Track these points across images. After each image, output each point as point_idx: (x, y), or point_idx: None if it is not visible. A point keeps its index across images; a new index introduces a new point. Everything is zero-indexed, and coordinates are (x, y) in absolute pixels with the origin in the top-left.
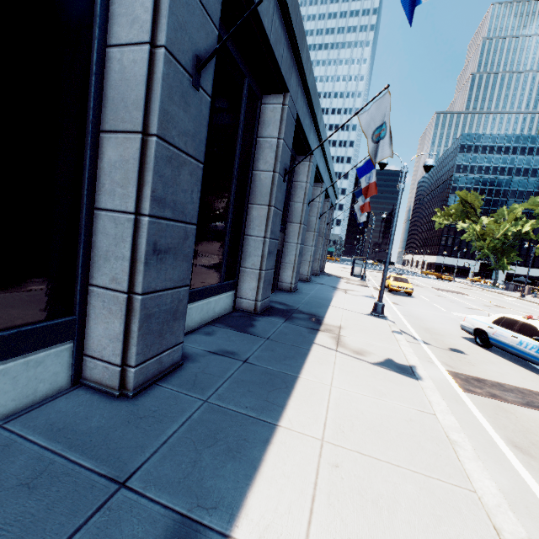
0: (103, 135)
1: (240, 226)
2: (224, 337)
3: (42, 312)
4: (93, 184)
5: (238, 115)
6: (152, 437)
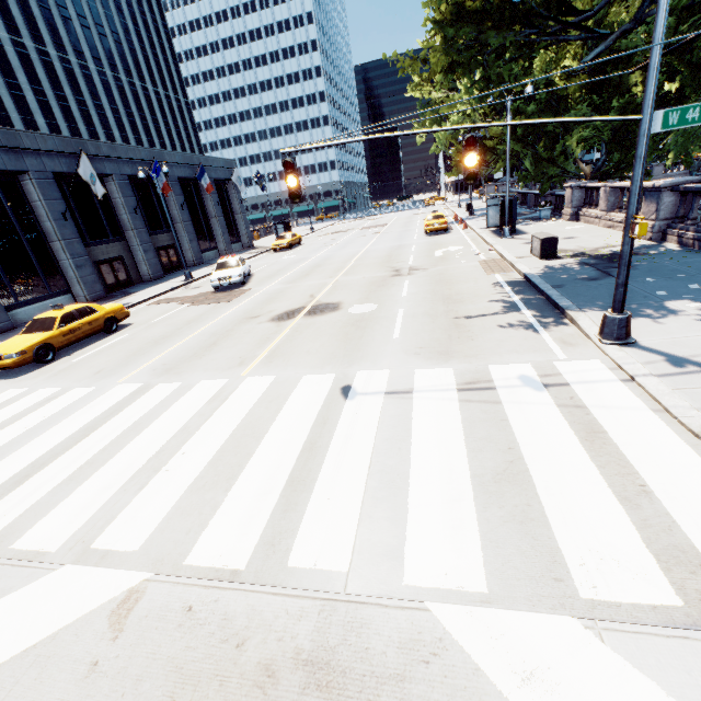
0: None
1: (51, 258)
2: None
3: None
4: None
5: (2, 203)
6: None
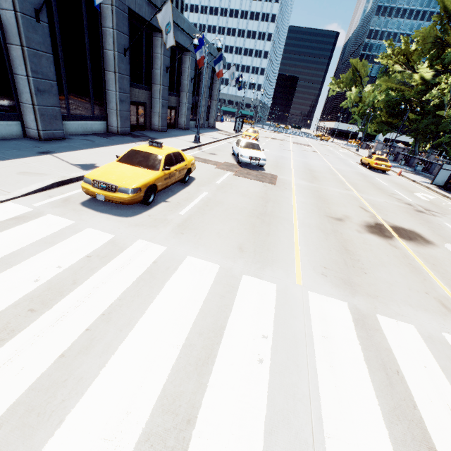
0: (8, 45)
1: (101, 84)
2: (91, 137)
3: (7, 109)
4: (10, 64)
5: (82, 16)
6: (48, 145)
